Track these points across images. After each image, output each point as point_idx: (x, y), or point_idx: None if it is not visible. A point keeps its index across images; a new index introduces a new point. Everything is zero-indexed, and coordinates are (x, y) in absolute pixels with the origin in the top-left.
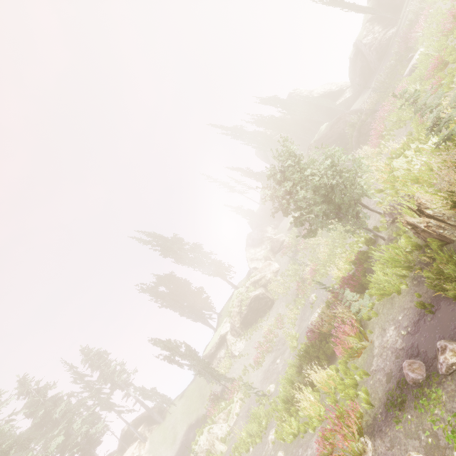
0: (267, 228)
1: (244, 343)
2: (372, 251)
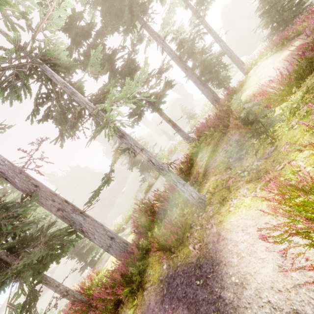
0: None
1: None
2: None
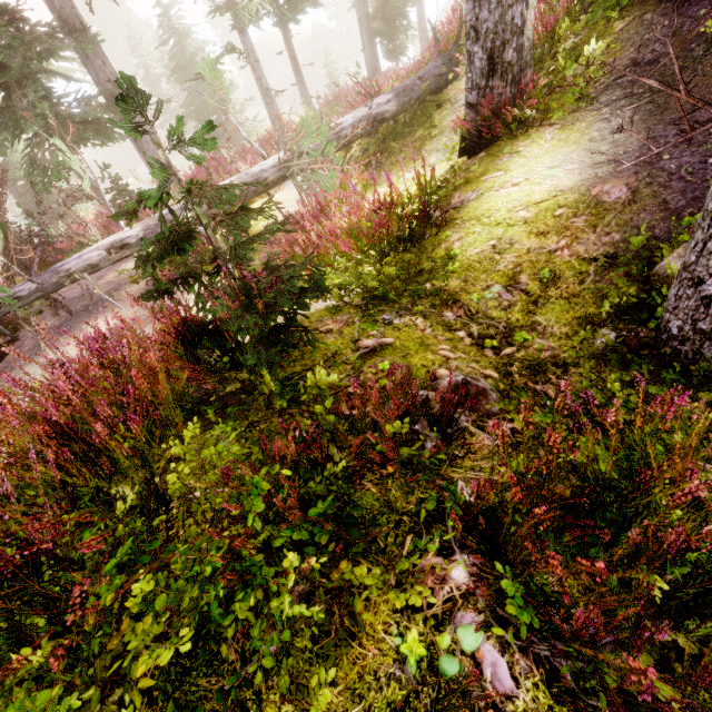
0: None
1: None
2: None
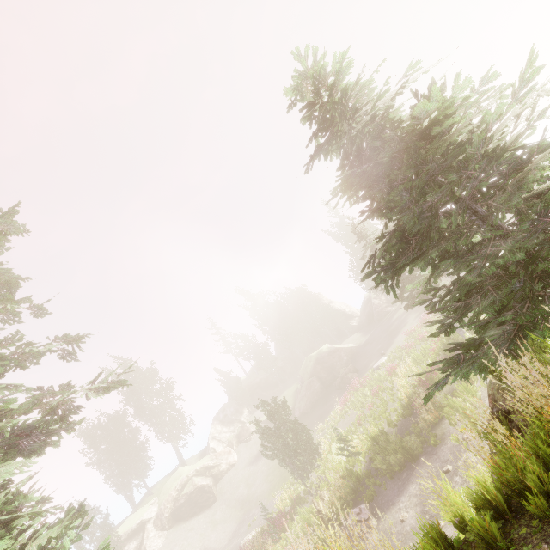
0: (244, 408)
1: (164, 540)
2: (303, 500)
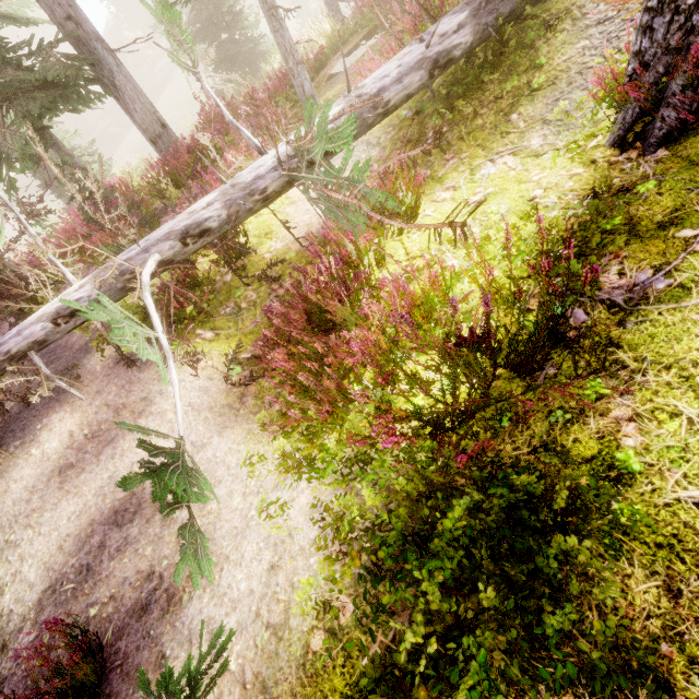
0: None
1: None
2: None
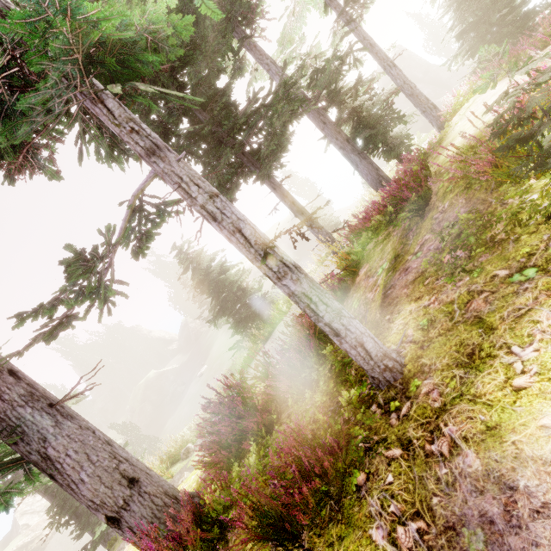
0: None
1: None
2: None
